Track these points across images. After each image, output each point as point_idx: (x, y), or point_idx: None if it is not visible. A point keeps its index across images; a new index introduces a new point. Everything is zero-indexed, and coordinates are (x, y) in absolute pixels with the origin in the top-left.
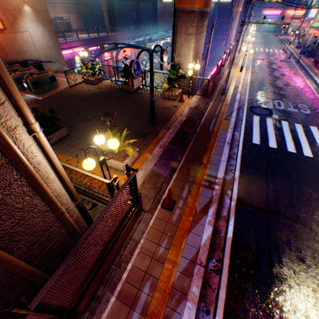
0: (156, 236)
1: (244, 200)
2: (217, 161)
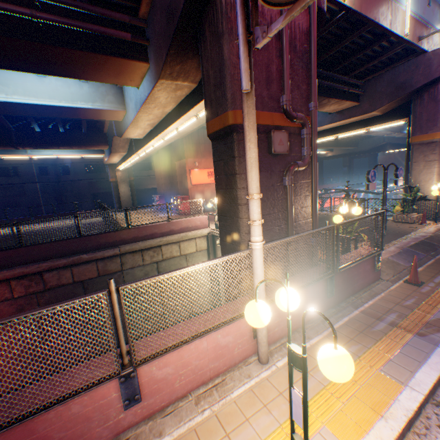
0: (399, 295)
1: None
2: None
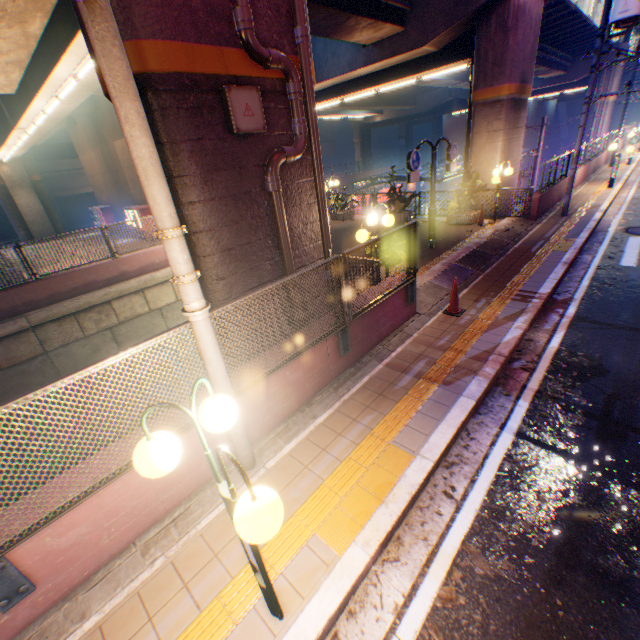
0: (434, 333)
1: (588, 318)
2: (540, 279)
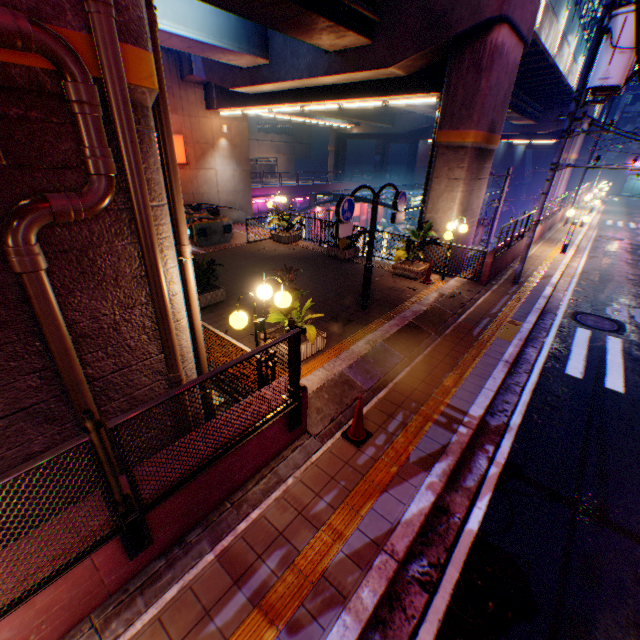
0: (318, 479)
1: (523, 470)
2: (475, 386)
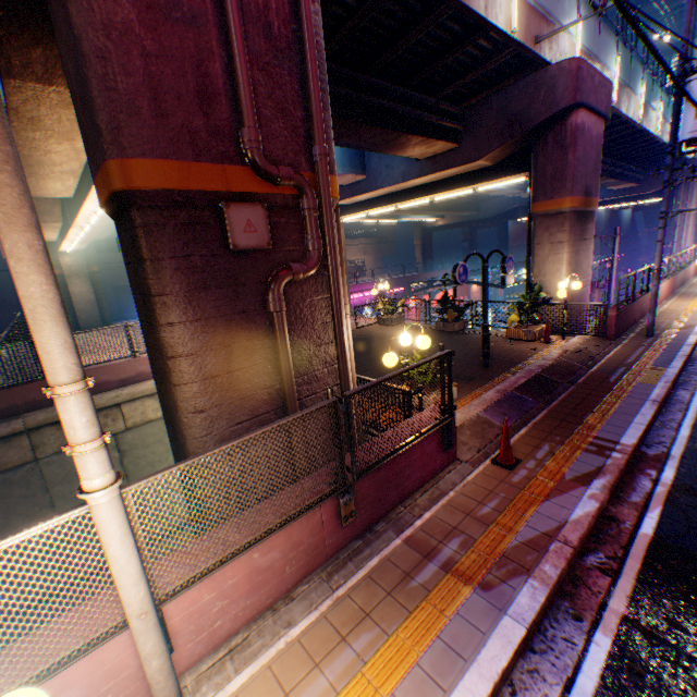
0: (477, 492)
1: (694, 489)
2: (622, 422)
